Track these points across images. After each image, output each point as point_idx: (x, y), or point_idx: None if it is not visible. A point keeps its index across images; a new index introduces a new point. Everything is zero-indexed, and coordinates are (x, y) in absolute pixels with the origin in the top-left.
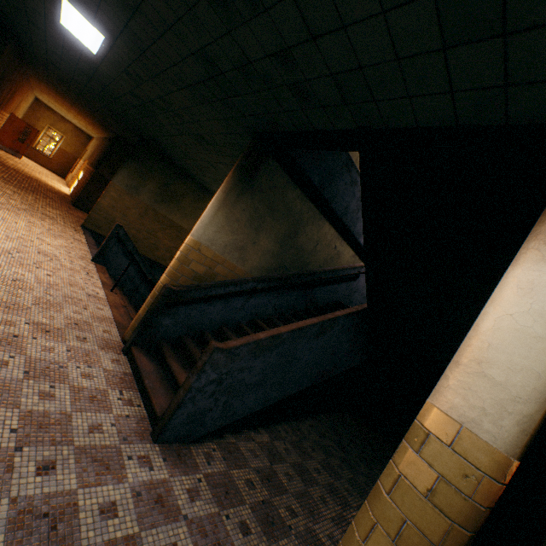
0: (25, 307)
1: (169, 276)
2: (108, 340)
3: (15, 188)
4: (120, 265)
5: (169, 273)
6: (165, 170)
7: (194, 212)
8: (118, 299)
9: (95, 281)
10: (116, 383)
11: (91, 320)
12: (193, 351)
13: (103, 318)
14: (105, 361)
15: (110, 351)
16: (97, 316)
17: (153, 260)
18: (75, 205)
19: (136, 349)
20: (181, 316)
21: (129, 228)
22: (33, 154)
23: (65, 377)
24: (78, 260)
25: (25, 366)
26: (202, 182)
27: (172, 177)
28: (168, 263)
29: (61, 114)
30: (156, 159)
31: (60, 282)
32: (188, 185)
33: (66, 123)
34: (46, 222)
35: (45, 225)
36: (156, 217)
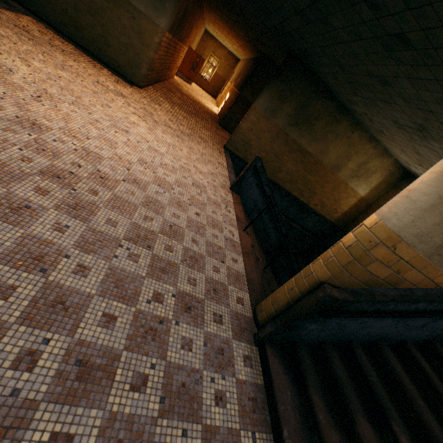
0: (174, 267)
1: (328, 270)
2: (240, 317)
3: (184, 113)
4: (251, 195)
5: (329, 264)
6: (305, 89)
7: (325, 135)
8: (248, 243)
9: (231, 217)
10: (248, 412)
11: (227, 280)
12: (343, 386)
13: (236, 276)
14: (237, 361)
15: (242, 339)
16: (232, 272)
17: (274, 181)
18: (220, 124)
19: (270, 348)
20: (332, 324)
21: (259, 150)
22: (198, 80)
23: (198, 405)
24: (219, 190)
25: (162, 384)
26: (344, 102)
27: (311, 97)
28: (286, 185)
29: (220, 41)
30: (299, 78)
31: (204, 223)
32: (326, 105)
33: (222, 49)
34: (200, 146)
35: (200, 150)
36: (285, 140)
